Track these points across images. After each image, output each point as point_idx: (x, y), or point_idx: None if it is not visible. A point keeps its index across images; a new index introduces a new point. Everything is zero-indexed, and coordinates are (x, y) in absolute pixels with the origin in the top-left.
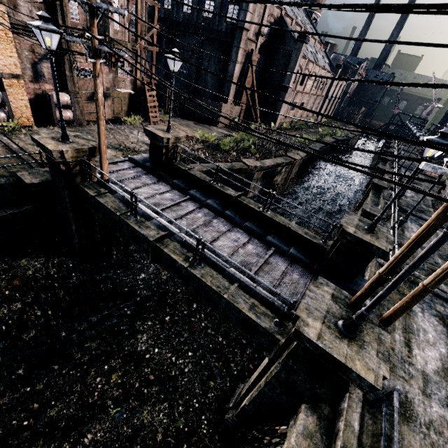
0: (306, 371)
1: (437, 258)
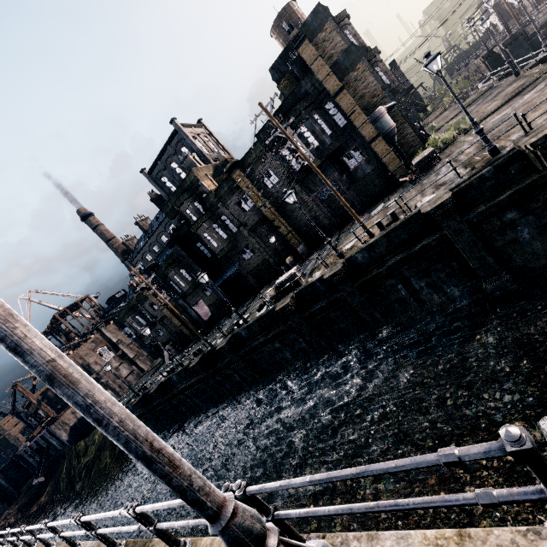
0: None
1: None
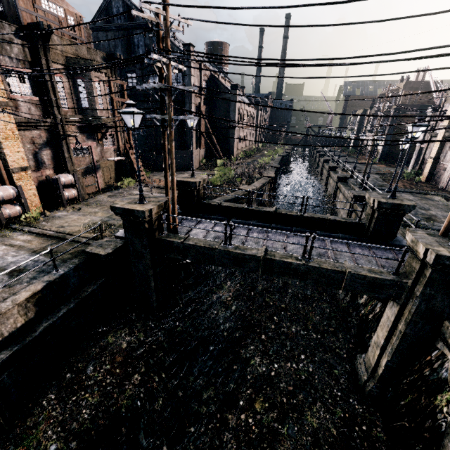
0: (442, 290)
1: (421, 210)
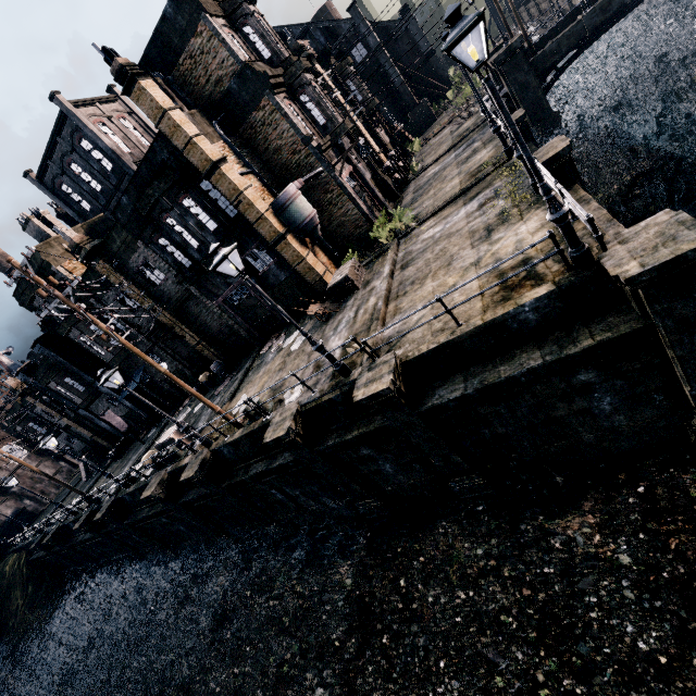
0: None
1: None
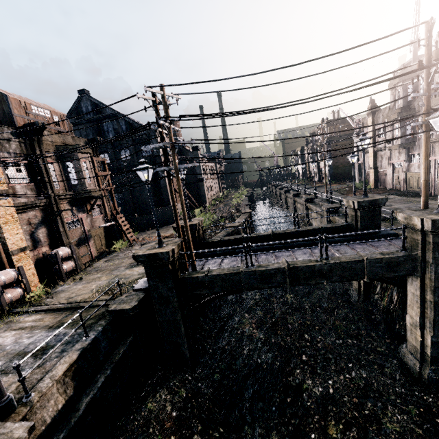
0: None
1: (385, 207)
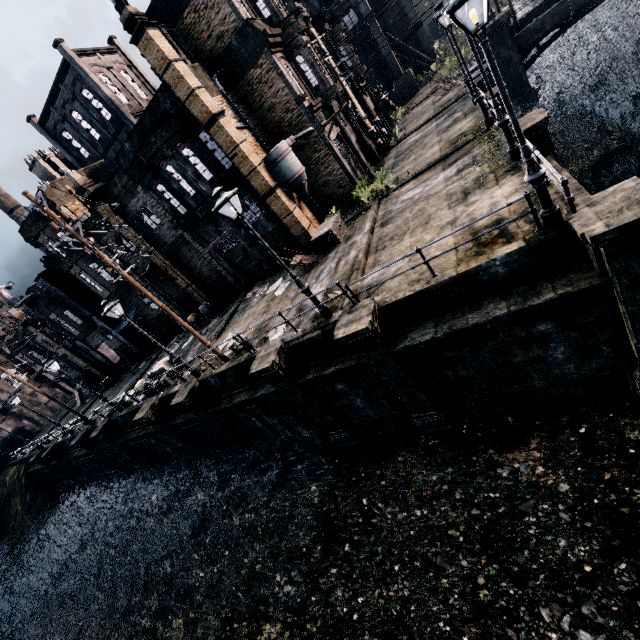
0: None
1: None
